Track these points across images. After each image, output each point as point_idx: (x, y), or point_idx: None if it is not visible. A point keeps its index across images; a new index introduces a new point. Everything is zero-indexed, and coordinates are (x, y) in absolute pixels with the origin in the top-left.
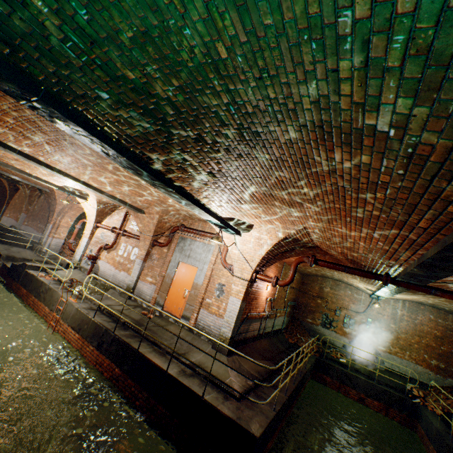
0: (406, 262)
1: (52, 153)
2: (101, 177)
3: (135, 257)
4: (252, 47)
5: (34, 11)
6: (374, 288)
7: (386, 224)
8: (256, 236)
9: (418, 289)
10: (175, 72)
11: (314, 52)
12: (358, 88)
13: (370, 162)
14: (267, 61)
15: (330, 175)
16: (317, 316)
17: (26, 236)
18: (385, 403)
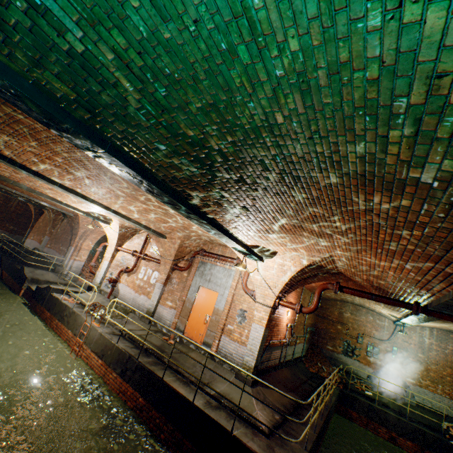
0: (440, 292)
1: (90, 186)
2: (131, 206)
3: (155, 280)
4: (308, 117)
5: (121, 90)
6: (399, 315)
7: (420, 257)
8: (279, 263)
9: (452, 319)
10: (232, 131)
11: (367, 122)
12: (405, 150)
13: (410, 205)
14: (320, 126)
15: (366, 213)
16: (338, 343)
17: (48, 258)
18: (420, 443)
